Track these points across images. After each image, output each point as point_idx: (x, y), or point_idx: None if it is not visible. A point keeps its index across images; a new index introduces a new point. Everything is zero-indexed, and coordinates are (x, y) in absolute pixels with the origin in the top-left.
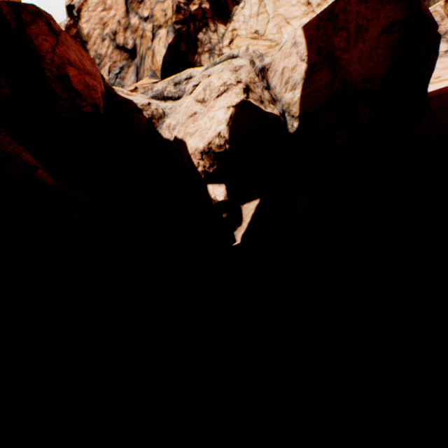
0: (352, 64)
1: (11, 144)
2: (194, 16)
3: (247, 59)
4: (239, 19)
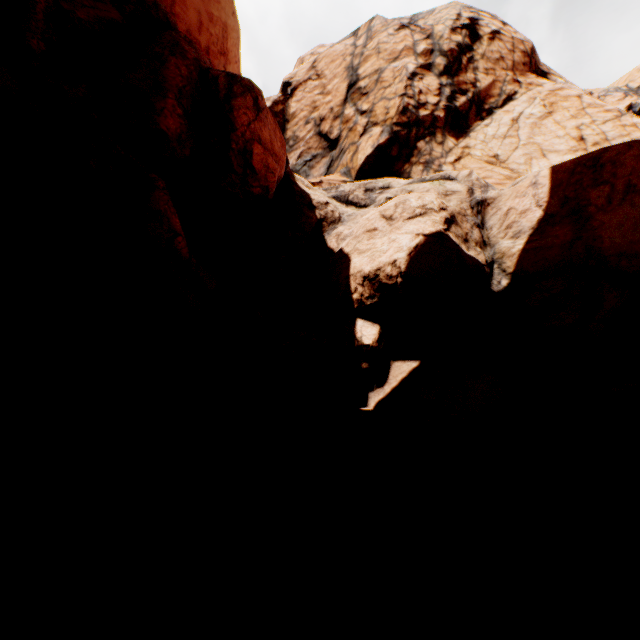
0: (608, 228)
1: (167, 203)
2: (420, 121)
3: (465, 186)
4: (478, 137)
